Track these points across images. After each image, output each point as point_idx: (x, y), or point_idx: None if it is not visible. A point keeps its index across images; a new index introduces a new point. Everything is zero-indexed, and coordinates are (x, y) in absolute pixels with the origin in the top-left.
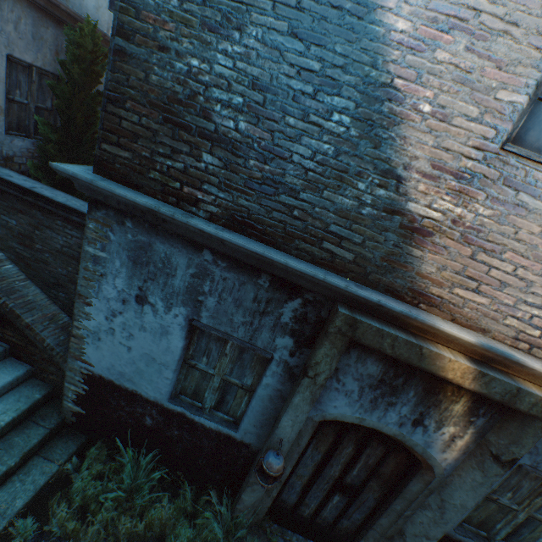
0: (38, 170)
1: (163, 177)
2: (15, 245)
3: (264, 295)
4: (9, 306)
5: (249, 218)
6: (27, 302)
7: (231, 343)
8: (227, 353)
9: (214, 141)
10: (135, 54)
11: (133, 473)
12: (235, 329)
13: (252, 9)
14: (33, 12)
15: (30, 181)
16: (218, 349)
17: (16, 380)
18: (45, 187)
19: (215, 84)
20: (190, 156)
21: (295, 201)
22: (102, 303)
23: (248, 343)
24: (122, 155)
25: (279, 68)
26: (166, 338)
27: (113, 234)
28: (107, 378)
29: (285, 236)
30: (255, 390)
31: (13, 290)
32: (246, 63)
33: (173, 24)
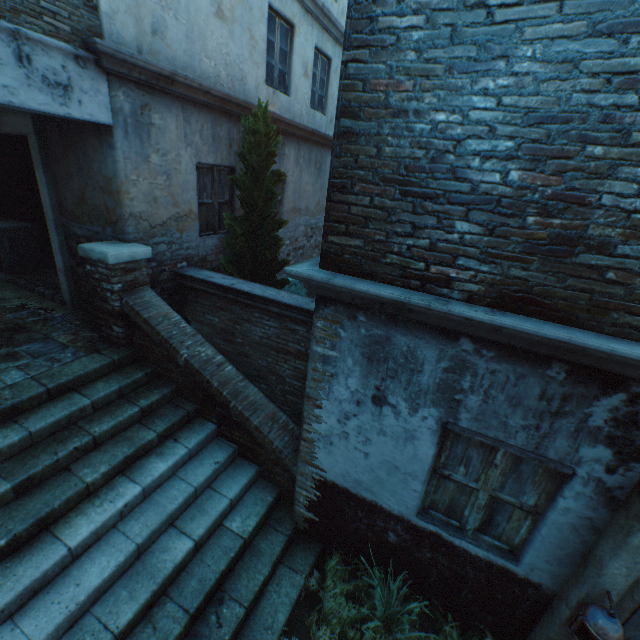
0: (229, 265)
1: (401, 260)
2: (219, 341)
3: (557, 390)
4: (239, 409)
5: (528, 292)
6: (250, 403)
7: (503, 451)
8: (496, 464)
9: (471, 204)
10: (362, 131)
11: (383, 598)
12: (511, 434)
13: (524, 24)
14: (211, 115)
15: (227, 278)
16: (480, 457)
17: (249, 482)
18: (240, 281)
19: (470, 134)
20: (438, 228)
21: (607, 259)
22: (332, 405)
23: (530, 452)
24: (351, 244)
25: (573, 85)
26: (411, 444)
27: (343, 330)
28: (340, 486)
29: (592, 309)
30: (543, 514)
31: (238, 391)
32: (517, 96)
33: (409, 81)
